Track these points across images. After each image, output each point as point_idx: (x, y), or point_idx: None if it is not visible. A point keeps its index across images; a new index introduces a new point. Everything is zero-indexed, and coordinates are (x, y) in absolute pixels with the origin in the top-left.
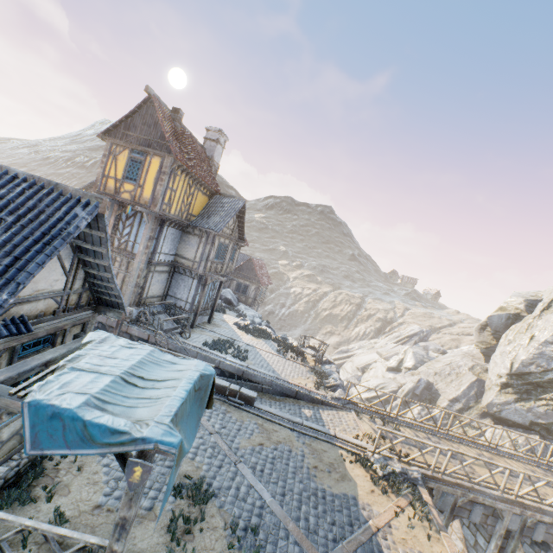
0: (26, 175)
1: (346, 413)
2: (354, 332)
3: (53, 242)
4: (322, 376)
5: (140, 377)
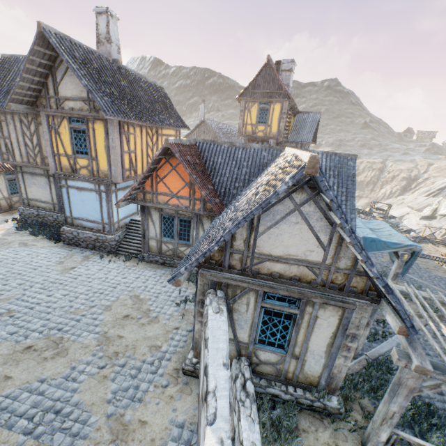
0: (321, 152)
1: (424, 245)
2: (380, 193)
3: (351, 179)
4: (394, 226)
5: (370, 228)
